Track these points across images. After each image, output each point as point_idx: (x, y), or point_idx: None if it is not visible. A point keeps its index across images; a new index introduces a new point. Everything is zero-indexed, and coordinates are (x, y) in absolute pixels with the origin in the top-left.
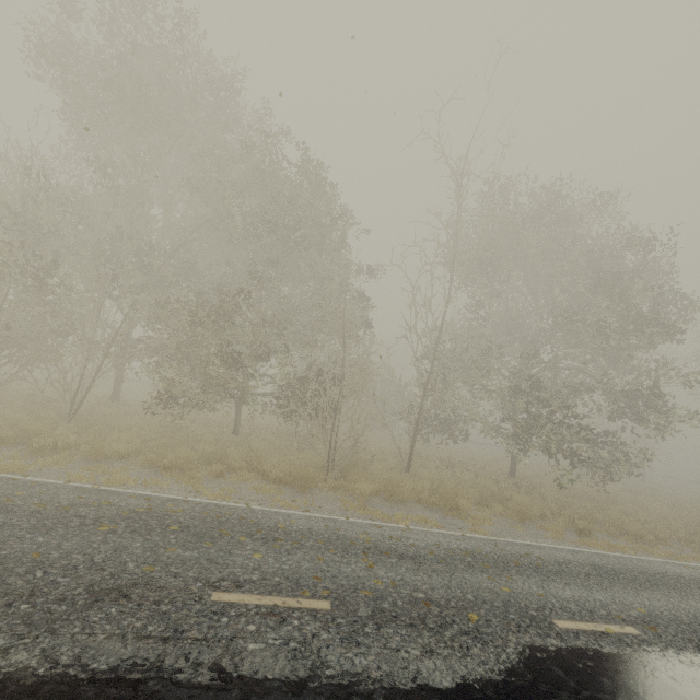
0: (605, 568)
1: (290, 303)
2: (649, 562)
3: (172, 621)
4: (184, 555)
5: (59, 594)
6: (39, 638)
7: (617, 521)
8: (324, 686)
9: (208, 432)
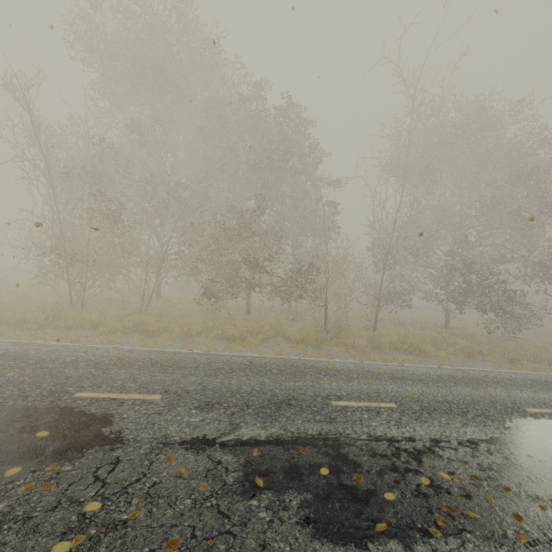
0: (540, 381)
1: (278, 216)
2: None
3: (324, 414)
4: (296, 384)
5: (259, 405)
6: (272, 423)
7: (536, 352)
8: (423, 439)
9: (233, 314)
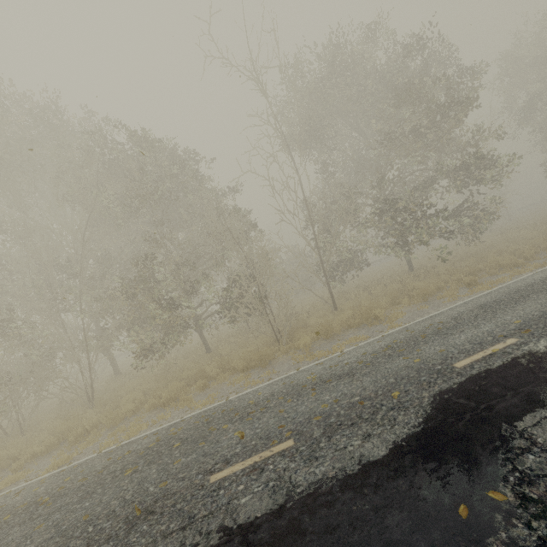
0: (489, 303)
1: (190, 243)
2: (521, 281)
3: (186, 513)
4: (186, 461)
5: (106, 536)
6: None
7: (493, 262)
8: (297, 501)
9: (188, 361)
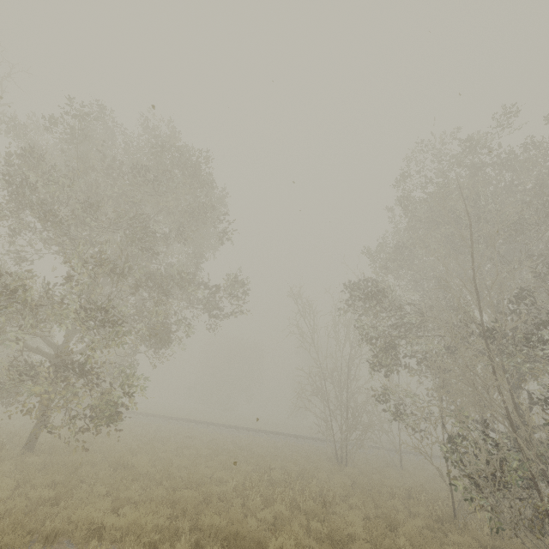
0: None
1: None
2: None
3: None
4: None
5: None
6: None
7: None
8: None
9: None
